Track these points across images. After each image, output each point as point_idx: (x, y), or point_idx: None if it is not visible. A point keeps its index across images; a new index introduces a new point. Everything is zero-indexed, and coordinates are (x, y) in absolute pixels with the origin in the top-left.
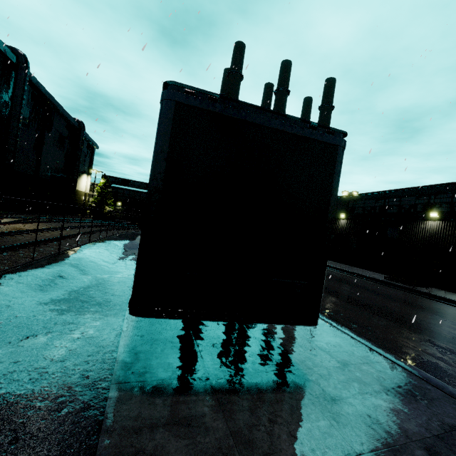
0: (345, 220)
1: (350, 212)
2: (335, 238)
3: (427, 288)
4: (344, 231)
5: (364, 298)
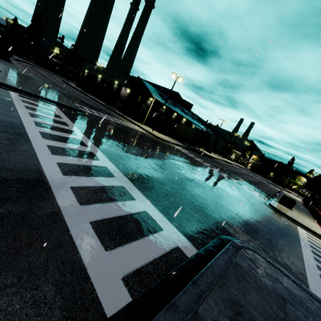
0: (87, 73)
1: (88, 70)
2: (83, 79)
3: (90, 95)
4: (85, 77)
5: (55, 81)
